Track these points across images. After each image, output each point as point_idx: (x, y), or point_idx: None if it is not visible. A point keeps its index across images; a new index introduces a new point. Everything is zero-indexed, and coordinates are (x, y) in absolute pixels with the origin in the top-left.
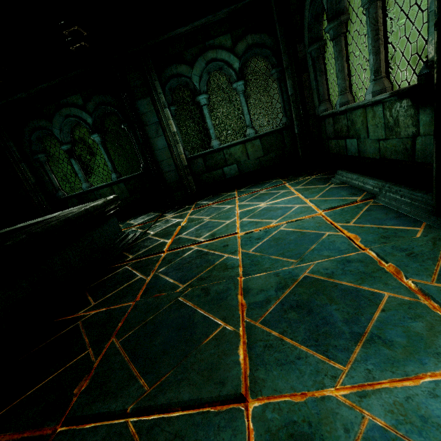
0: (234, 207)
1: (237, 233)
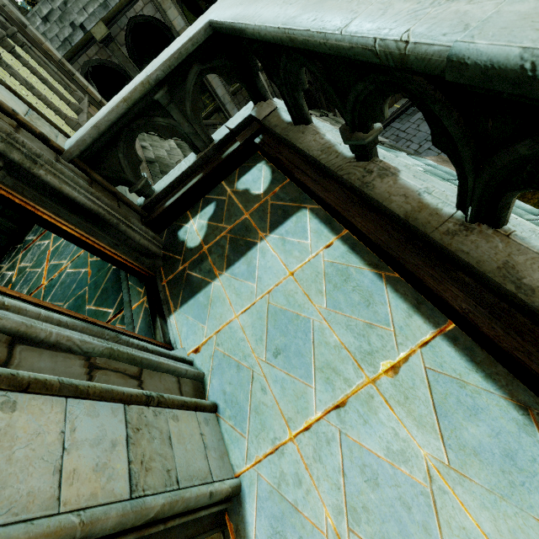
0: (50, 242)
1: (43, 285)
